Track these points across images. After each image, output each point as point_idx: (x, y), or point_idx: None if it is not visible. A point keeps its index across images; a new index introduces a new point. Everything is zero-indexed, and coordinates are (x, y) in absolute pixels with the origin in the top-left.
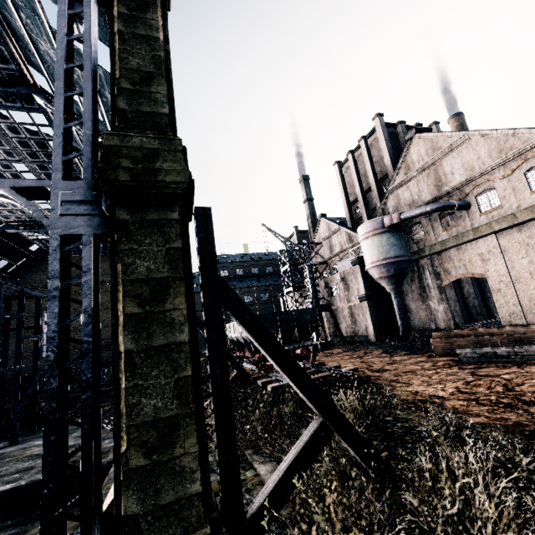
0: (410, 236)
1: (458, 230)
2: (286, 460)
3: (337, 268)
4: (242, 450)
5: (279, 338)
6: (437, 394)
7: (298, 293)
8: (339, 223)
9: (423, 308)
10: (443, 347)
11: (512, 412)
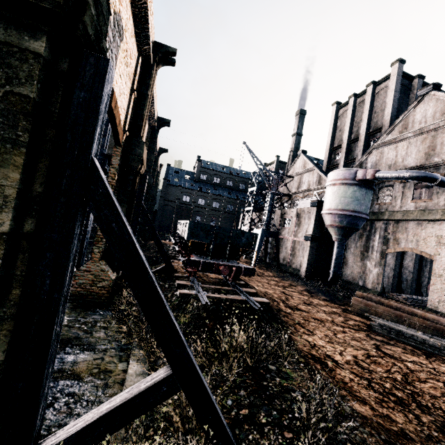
0: (376, 197)
1: (428, 205)
2: (112, 401)
3: (297, 204)
4: (129, 339)
5: (210, 250)
6: (333, 357)
7: (256, 214)
8: (315, 164)
9: (359, 265)
10: (361, 307)
11: (402, 413)
